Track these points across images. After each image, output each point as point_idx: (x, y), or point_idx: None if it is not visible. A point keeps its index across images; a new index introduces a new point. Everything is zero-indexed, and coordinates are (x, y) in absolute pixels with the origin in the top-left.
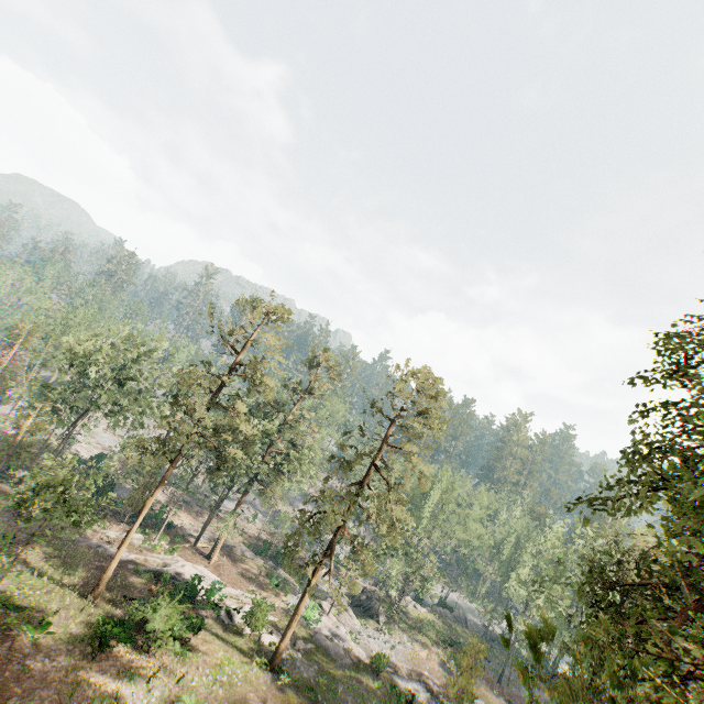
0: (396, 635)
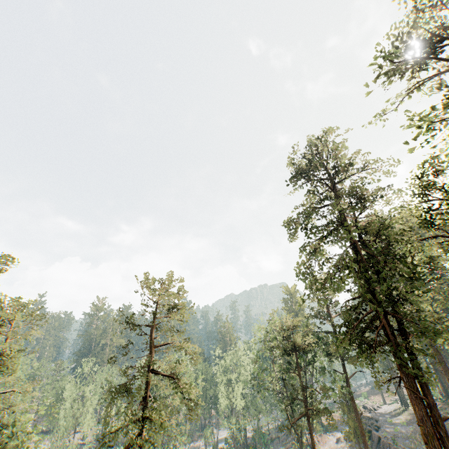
0: None
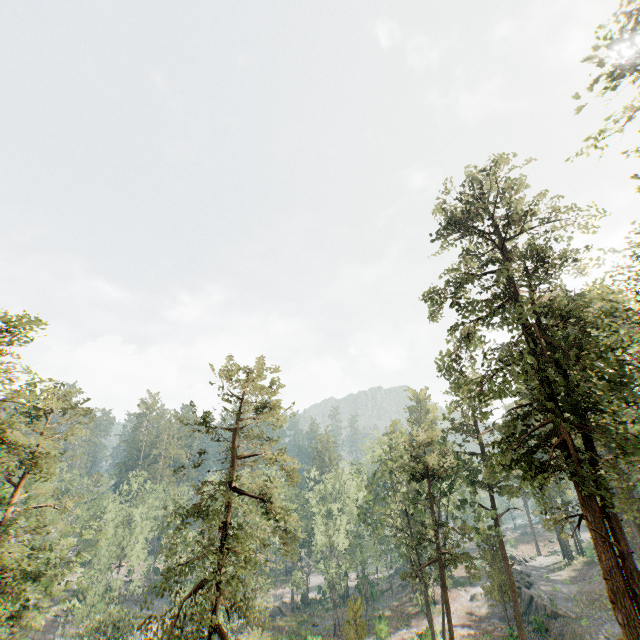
0: None
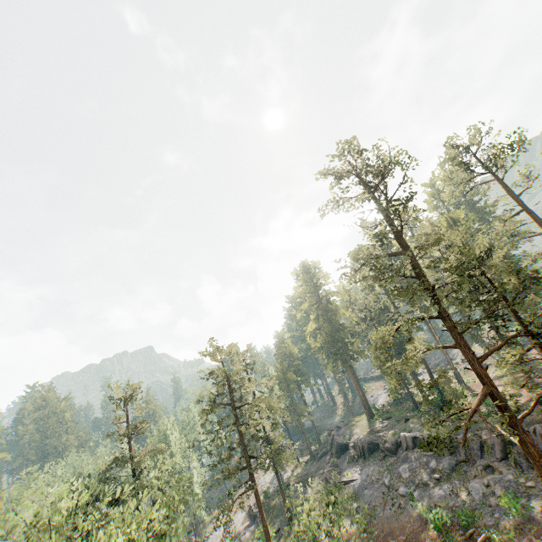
0: (209, 529)
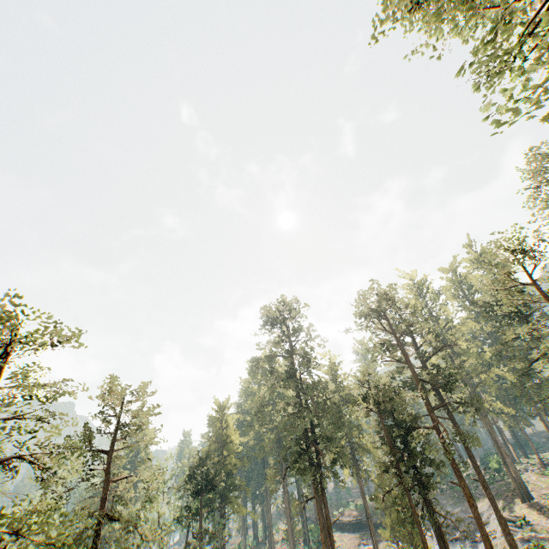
0: None
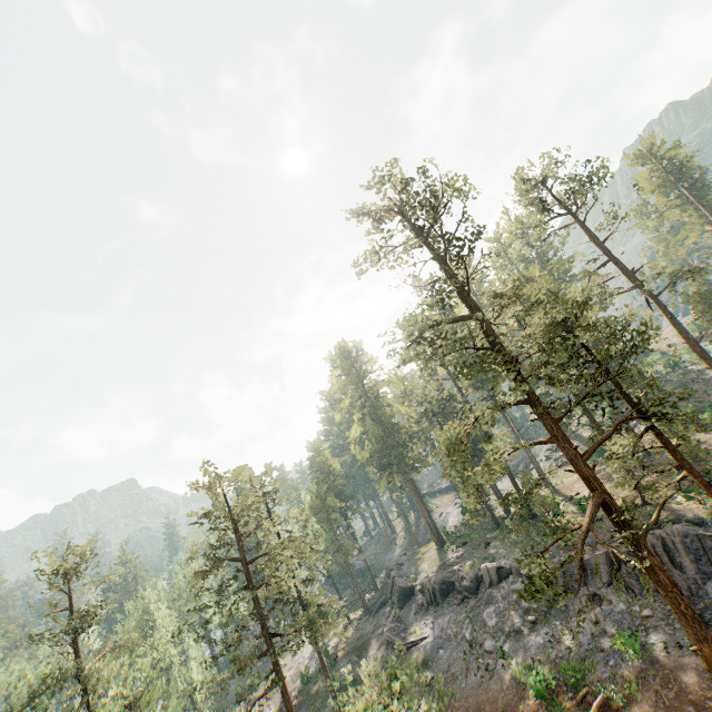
0: None
